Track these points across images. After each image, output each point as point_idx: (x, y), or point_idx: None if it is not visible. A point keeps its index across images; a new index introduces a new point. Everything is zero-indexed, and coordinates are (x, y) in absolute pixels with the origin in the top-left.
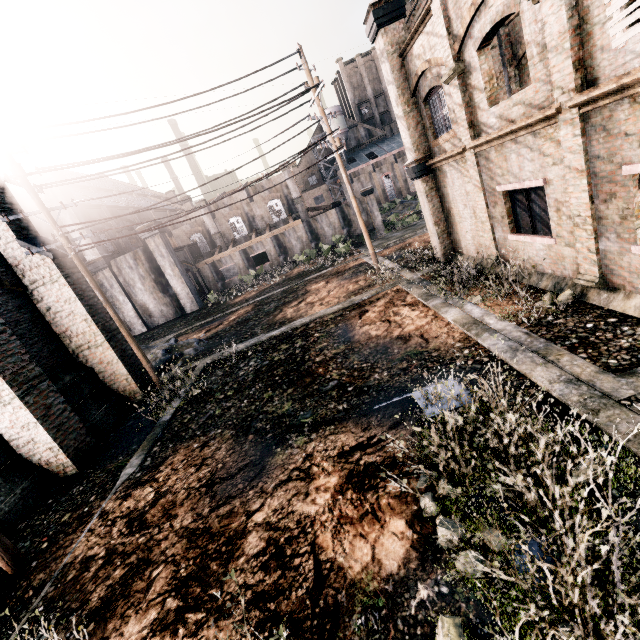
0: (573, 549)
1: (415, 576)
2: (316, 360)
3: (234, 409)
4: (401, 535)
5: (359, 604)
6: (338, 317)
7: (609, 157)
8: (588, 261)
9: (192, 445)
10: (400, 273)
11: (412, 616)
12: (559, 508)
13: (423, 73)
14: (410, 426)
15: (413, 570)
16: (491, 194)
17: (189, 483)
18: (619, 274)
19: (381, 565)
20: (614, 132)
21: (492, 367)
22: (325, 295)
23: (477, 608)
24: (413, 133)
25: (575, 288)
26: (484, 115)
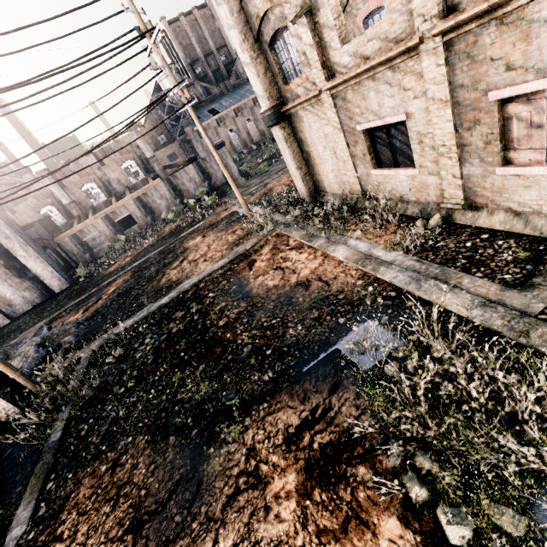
0: None
1: None
2: (220, 324)
3: (141, 405)
4: (401, 541)
5: None
6: (227, 272)
7: (473, 85)
8: (453, 186)
9: (99, 469)
10: (273, 218)
11: None
12: None
13: (265, 15)
14: (351, 386)
15: None
16: (351, 134)
17: (107, 532)
18: (482, 194)
19: None
20: (479, 58)
21: (403, 301)
22: (206, 250)
23: None
24: (263, 80)
25: (441, 211)
26: (337, 54)
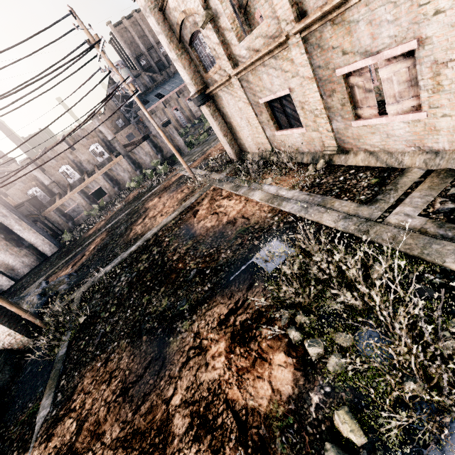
0: (390, 325)
1: (306, 389)
2: (174, 259)
3: (122, 321)
4: (285, 364)
5: (277, 429)
6: (178, 221)
7: (326, 65)
8: (328, 138)
9: (96, 365)
10: (211, 176)
11: (315, 419)
12: (378, 304)
13: (182, 22)
14: (260, 283)
15: (303, 385)
16: (257, 106)
17: (105, 399)
18: (348, 142)
19: (280, 393)
20: (325, 47)
21: (296, 223)
22: (162, 207)
23: (352, 391)
24: (189, 71)
25: (325, 157)
26: (237, 49)
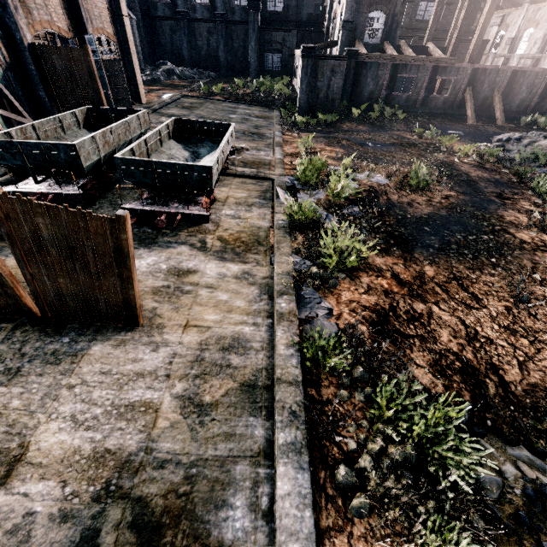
0: None
1: None
2: None
3: None
4: None
5: None
6: None
7: None
8: None
9: None
10: None
11: None
12: None
13: None
14: None
15: None
16: None
17: None
18: None
19: None
20: None
21: None
22: None
23: None
24: None
25: None
26: None
